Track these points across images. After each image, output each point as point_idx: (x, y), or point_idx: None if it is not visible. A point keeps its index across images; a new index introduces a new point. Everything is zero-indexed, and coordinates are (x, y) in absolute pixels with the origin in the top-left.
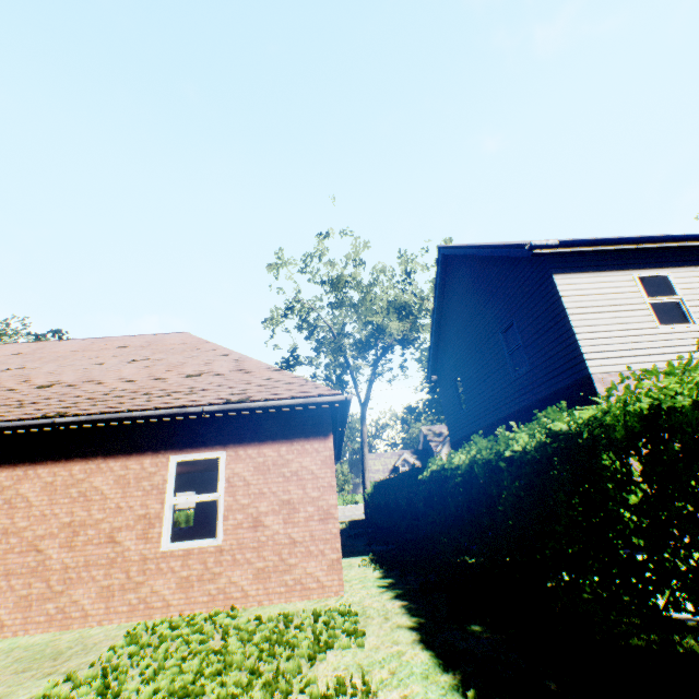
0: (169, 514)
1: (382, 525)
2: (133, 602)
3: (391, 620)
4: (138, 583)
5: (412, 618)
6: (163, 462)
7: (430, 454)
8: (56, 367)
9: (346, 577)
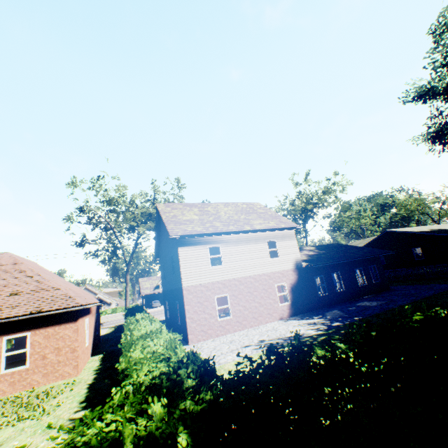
0: (4, 360)
1: None
2: None
3: (86, 382)
4: None
5: (93, 380)
6: (0, 340)
7: None
8: None
9: (86, 367)
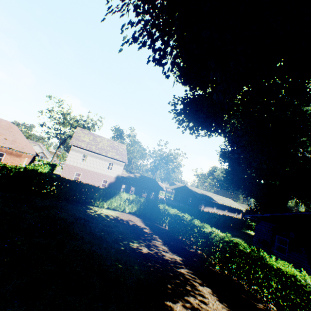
0: None
1: None
2: None
3: None
4: None
5: None
6: None
7: None
8: None
9: None
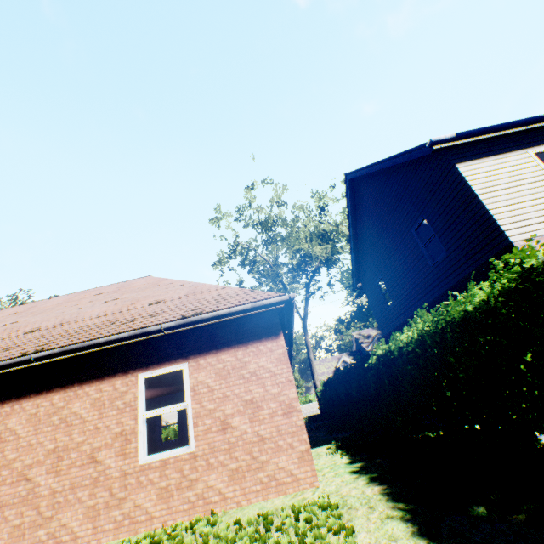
0: (143, 429)
1: (337, 416)
2: (118, 518)
3: (377, 510)
4: (121, 499)
5: (399, 504)
6: (132, 381)
7: (364, 354)
8: (42, 317)
9: (317, 466)
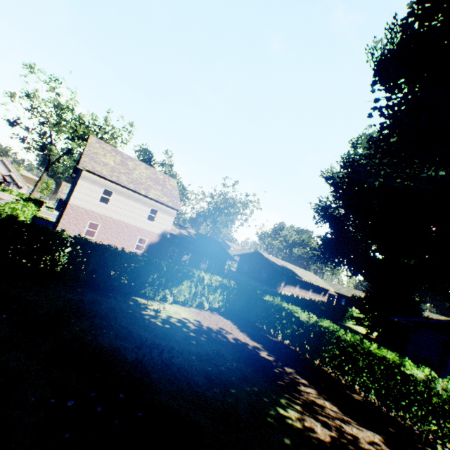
0: None
1: None
2: None
3: None
4: None
5: None
6: None
7: None
8: None
9: None
